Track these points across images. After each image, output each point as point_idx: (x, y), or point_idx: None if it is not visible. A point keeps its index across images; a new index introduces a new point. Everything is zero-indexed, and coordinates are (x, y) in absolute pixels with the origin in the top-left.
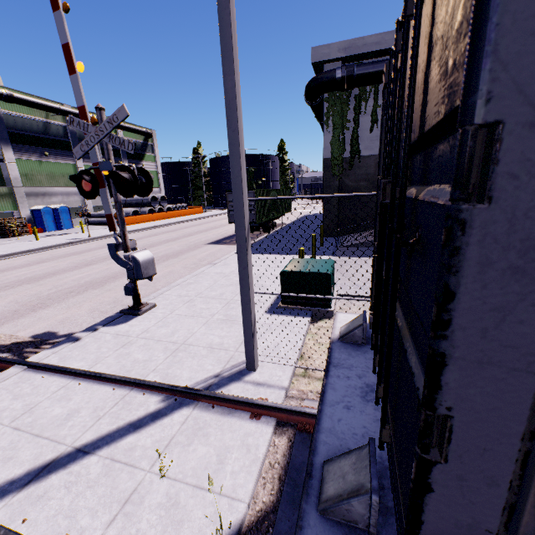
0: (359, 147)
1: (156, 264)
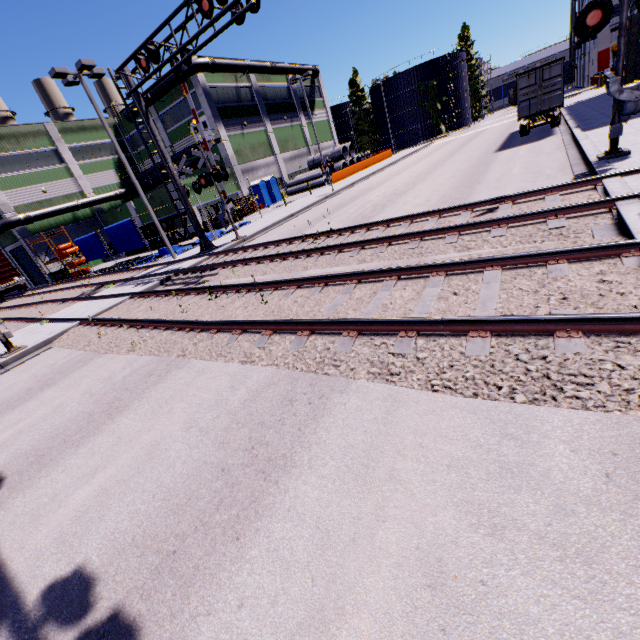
0: None
1: (487, 168)
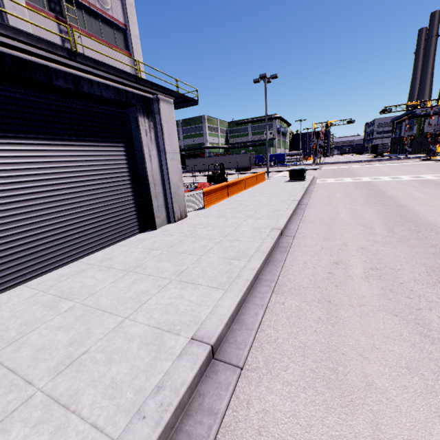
0: (423, 130)
1: None
